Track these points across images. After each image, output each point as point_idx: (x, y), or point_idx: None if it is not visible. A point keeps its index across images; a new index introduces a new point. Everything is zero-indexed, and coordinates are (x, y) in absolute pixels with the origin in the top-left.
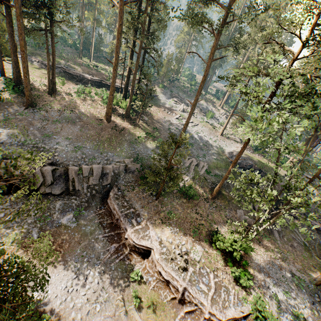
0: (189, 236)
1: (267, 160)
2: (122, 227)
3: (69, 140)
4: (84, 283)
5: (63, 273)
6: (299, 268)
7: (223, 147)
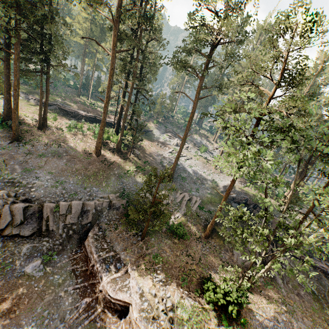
0: (177, 285)
1: (262, 194)
2: (97, 276)
3: (52, 174)
4: None
5: None
6: (310, 325)
7: (217, 181)
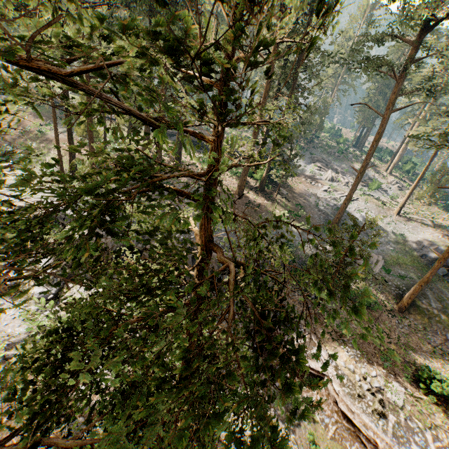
0: (376, 365)
1: None
2: None
3: None
4: None
5: None
6: None
7: (403, 233)
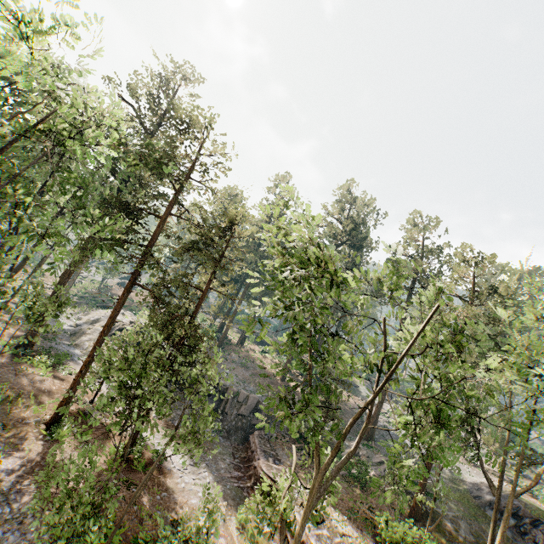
0: (340, 512)
1: None
2: (254, 458)
3: (238, 377)
4: (197, 473)
5: (184, 455)
6: None
7: (462, 474)
